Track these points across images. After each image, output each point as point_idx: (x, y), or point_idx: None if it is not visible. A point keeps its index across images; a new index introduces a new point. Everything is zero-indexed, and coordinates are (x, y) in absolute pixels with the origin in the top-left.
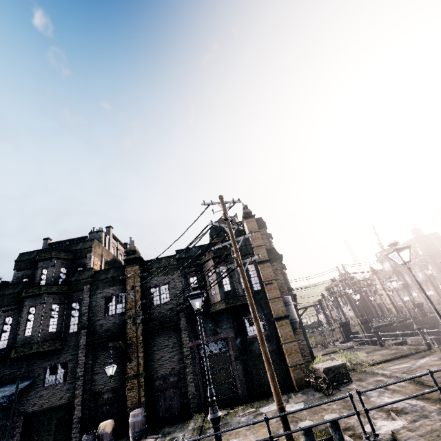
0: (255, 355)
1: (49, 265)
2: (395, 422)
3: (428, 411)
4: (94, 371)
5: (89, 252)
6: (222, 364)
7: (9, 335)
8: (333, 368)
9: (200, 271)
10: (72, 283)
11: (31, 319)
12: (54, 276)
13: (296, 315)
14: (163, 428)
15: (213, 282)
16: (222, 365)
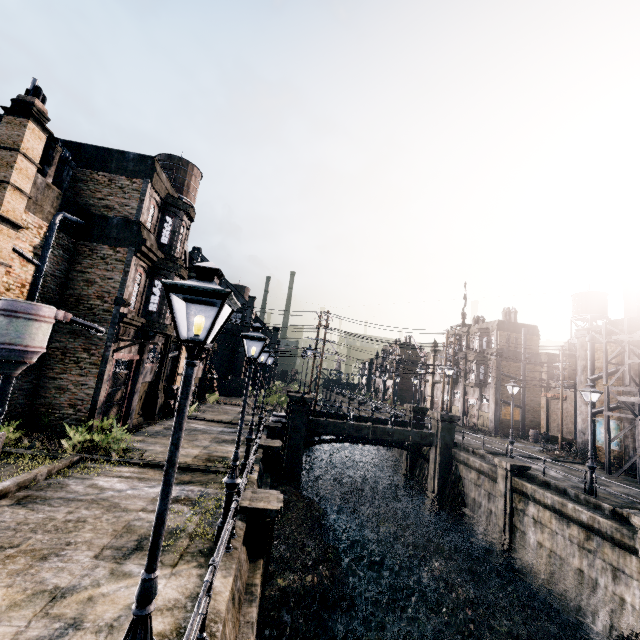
0: None
1: None
2: None
3: None
4: None
5: None
6: None
7: None
8: None
9: None
10: None
11: None
12: None
13: (28, 341)
14: None
15: None
16: None
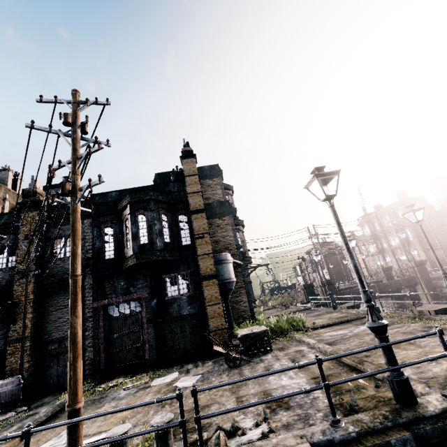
0: (172, 318)
1: None
2: (261, 425)
3: (316, 409)
4: None
5: None
6: (132, 328)
7: None
8: (253, 335)
9: (118, 221)
10: None
11: None
12: None
13: (232, 275)
14: (47, 396)
15: (129, 234)
16: (132, 328)
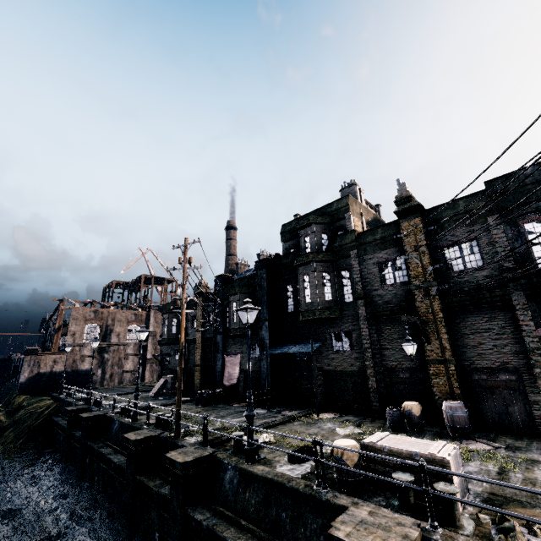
0: None
1: (310, 232)
2: None
3: None
4: (381, 346)
5: (346, 212)
6: None
7: (293, 301)
8: None
9: None
10: (336, 249)
11: (307, 287)
12: (317, 243)
13: None
14: (499, 436)
15: None
16: None
